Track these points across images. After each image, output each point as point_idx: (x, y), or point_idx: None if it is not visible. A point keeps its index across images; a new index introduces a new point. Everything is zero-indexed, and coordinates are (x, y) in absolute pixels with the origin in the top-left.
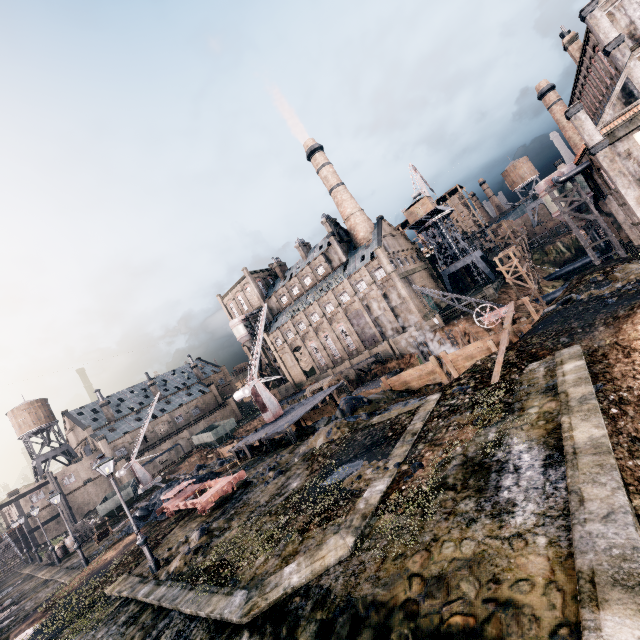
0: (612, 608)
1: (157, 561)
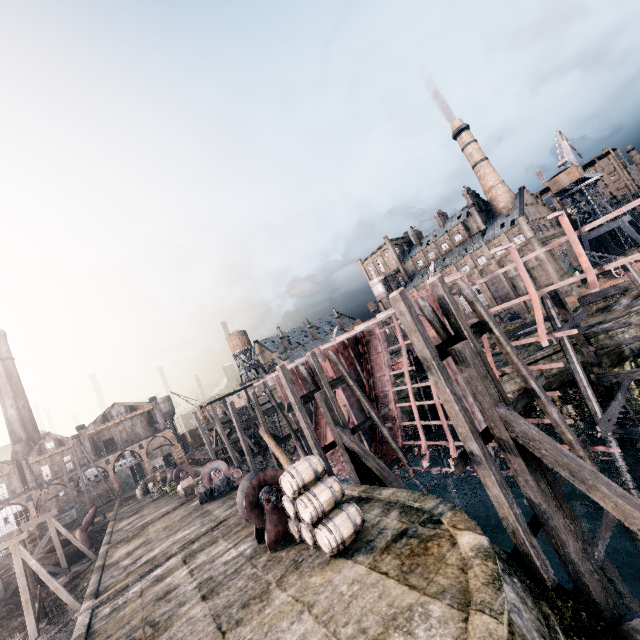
0: (635, 307)
1: None
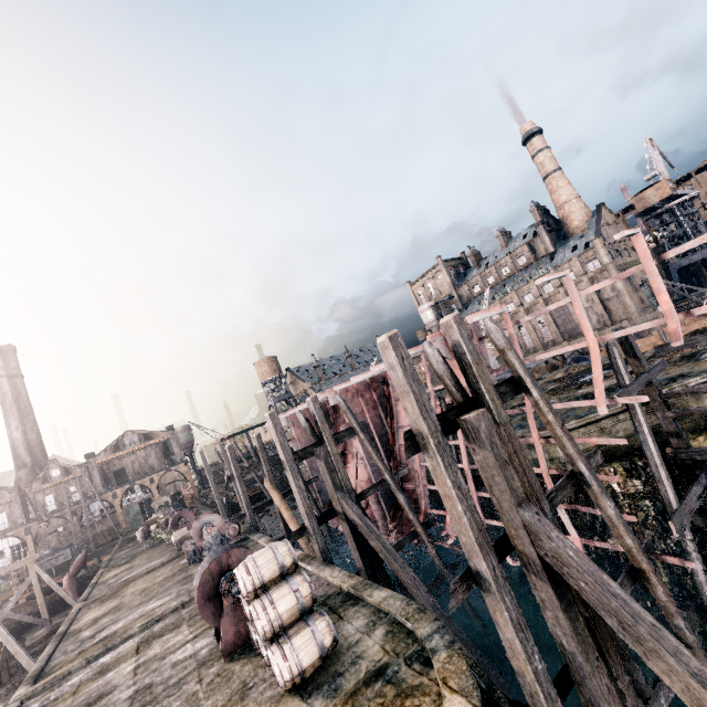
0: None
1: None
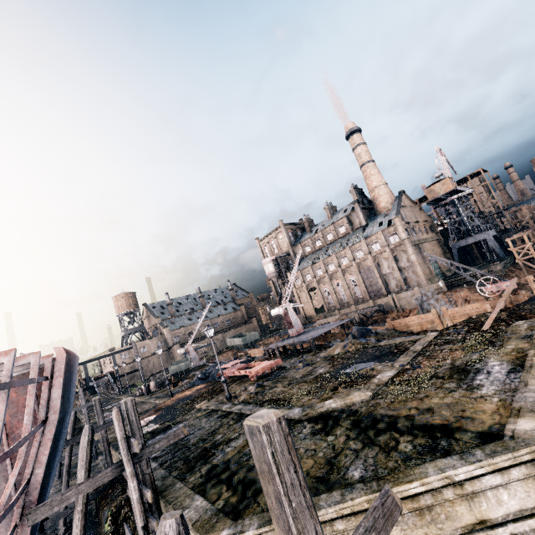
0: (525, 418)
1: (231, 394)
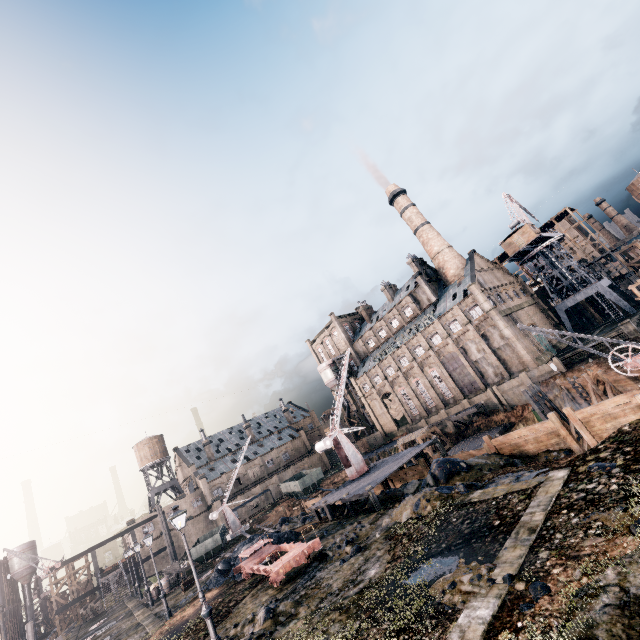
0: None
1: None
